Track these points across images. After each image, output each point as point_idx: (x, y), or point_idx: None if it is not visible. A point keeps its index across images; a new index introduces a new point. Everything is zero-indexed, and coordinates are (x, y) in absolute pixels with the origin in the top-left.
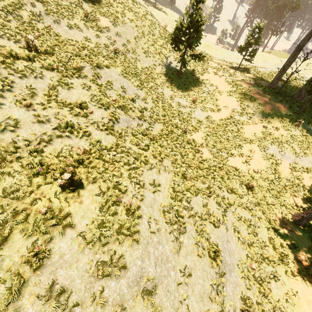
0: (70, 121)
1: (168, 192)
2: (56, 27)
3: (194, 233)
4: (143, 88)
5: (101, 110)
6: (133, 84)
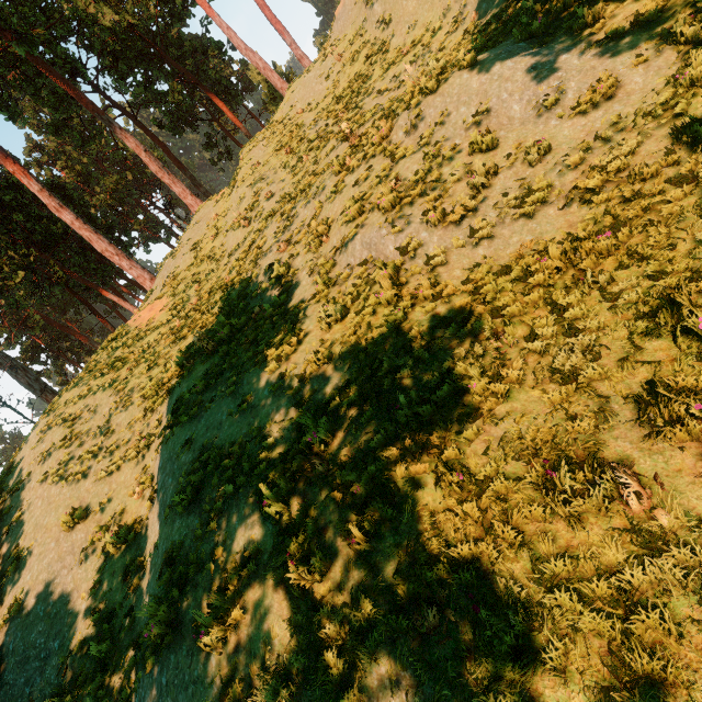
0: (286, 265)
1: (240, 435)
2: (485, 7)
3: (189, 543)
4: (684, 3)
5: (342, 230)
6: (602, 30)
